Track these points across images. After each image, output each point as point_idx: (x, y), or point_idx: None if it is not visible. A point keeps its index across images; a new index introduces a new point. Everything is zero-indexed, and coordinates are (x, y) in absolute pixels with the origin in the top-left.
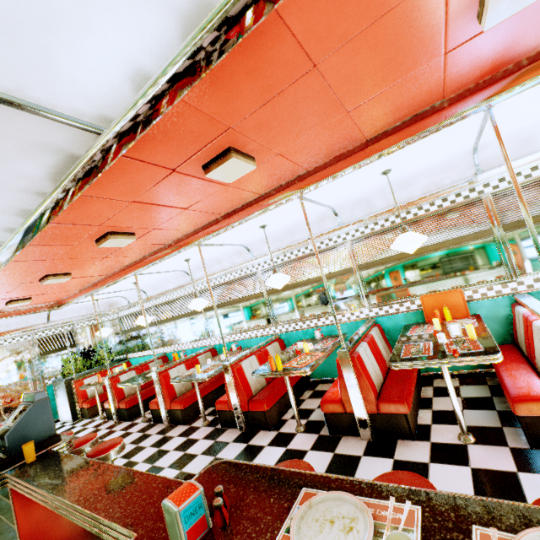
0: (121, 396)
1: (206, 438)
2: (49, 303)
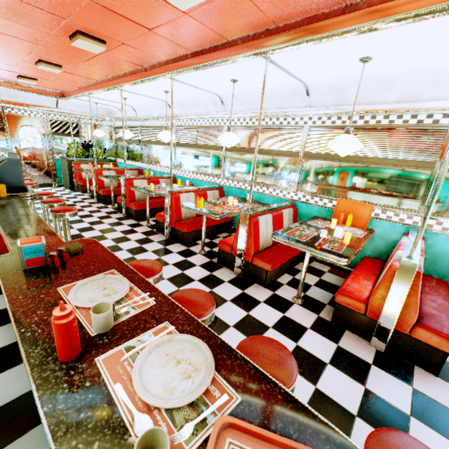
0: (102, 186)
1: (143, 233)
2: (56, 91)
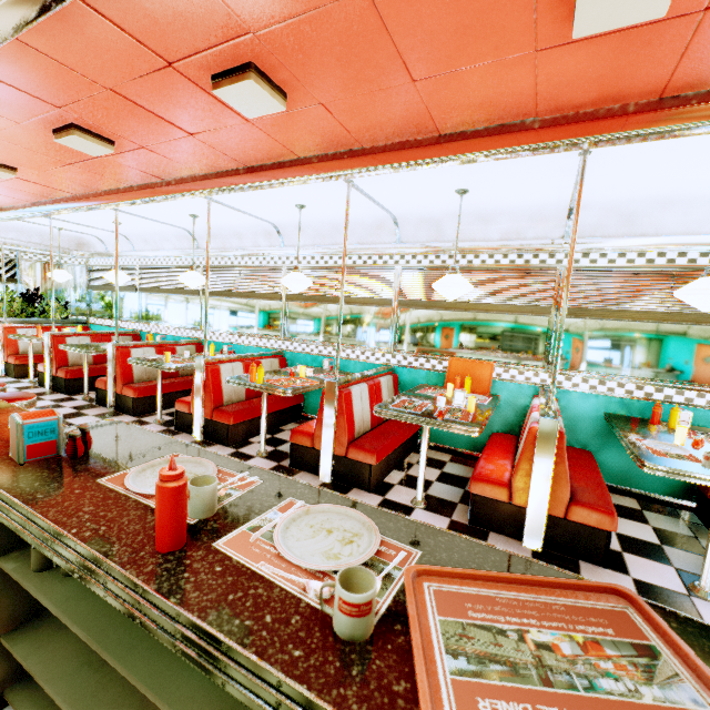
0: (63, 363)
1: None
2: None
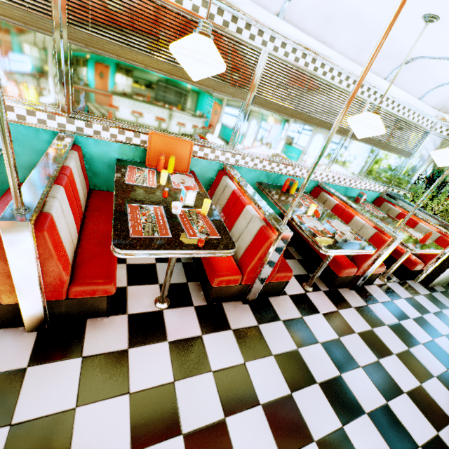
0: None
1: None
2: None
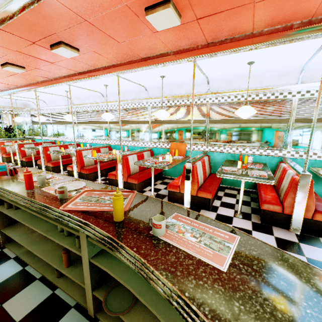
0: (24, 155)
1: None
2: None
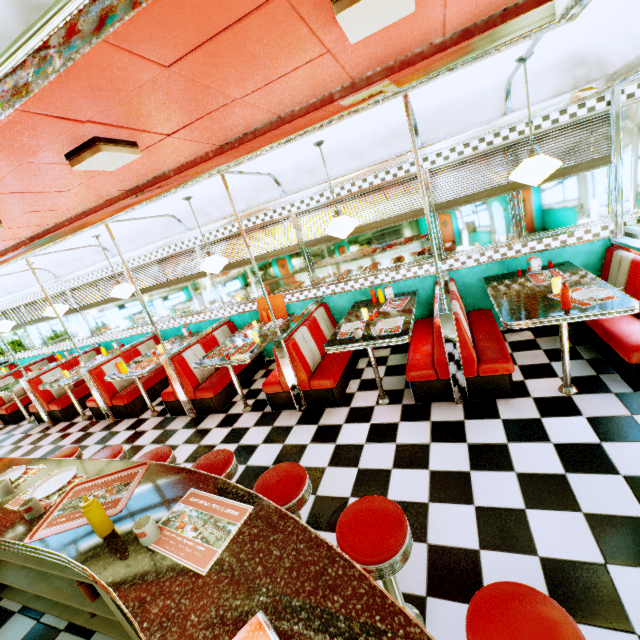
0: (0, 403)
1: (79, 431)
2: None
